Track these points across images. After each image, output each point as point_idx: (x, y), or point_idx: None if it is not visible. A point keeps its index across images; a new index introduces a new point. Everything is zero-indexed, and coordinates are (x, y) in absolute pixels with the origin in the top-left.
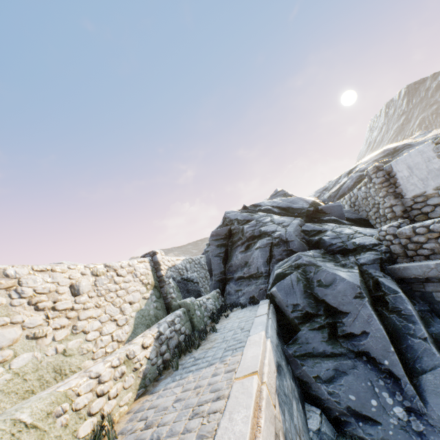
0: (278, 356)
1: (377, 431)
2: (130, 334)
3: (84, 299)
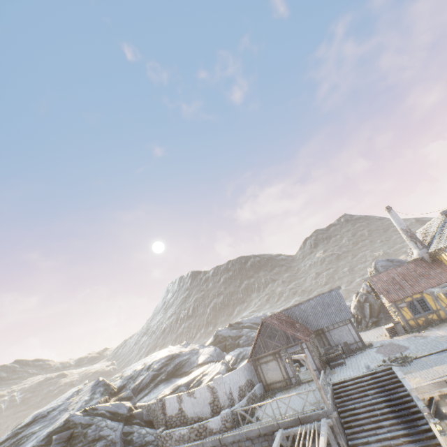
0: None
1: None
2: None
3: None
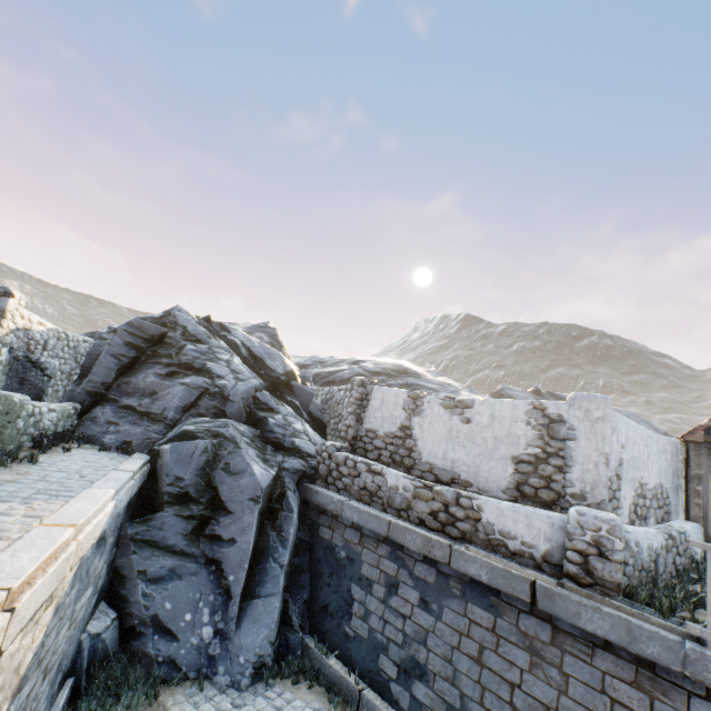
0: (112, 528)
1: (169, 647)
2: None
3: None
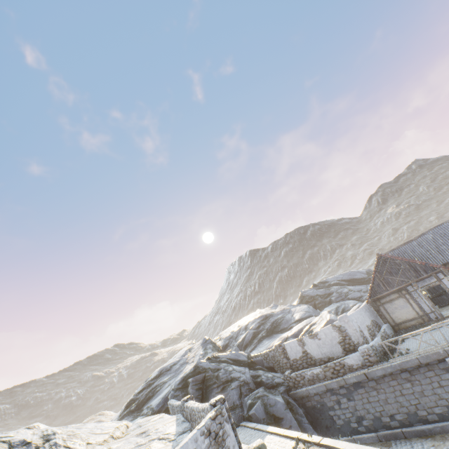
0: None
1: None
2: None
3: None
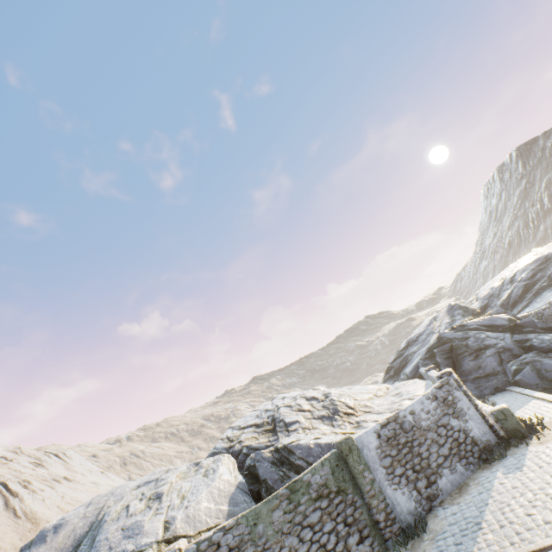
0: None
1: None
2: None
3: None
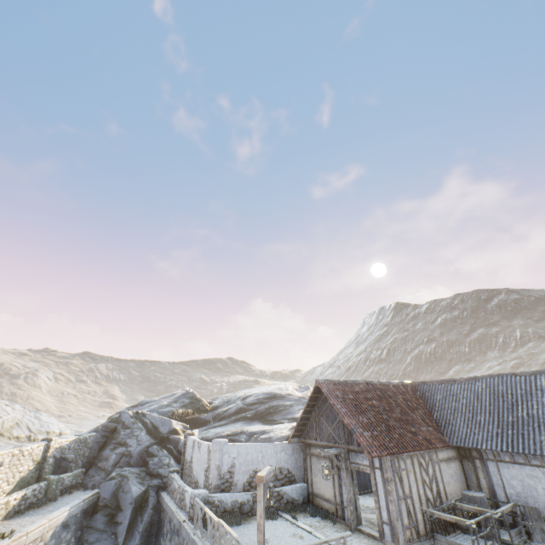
0: (72, 521)
1: None
2: (11, 490)
3: (3, 468)
